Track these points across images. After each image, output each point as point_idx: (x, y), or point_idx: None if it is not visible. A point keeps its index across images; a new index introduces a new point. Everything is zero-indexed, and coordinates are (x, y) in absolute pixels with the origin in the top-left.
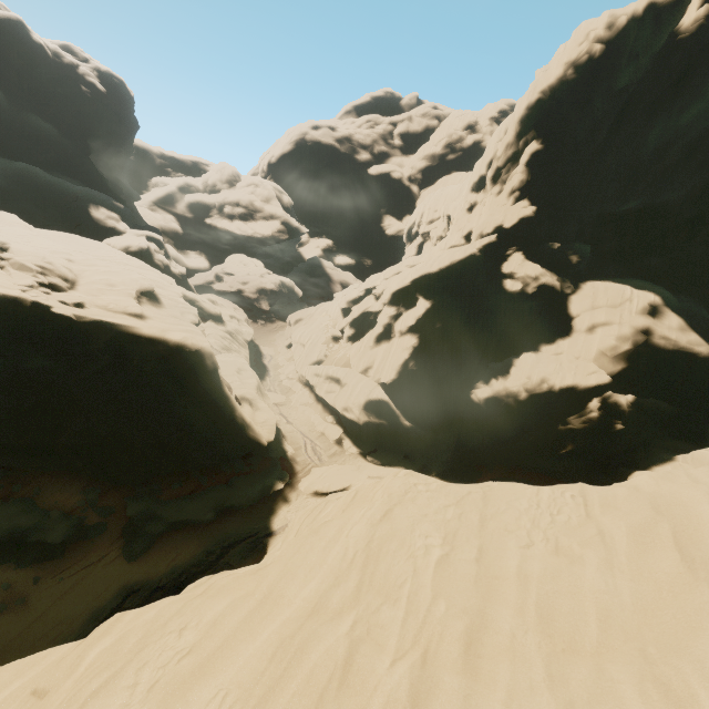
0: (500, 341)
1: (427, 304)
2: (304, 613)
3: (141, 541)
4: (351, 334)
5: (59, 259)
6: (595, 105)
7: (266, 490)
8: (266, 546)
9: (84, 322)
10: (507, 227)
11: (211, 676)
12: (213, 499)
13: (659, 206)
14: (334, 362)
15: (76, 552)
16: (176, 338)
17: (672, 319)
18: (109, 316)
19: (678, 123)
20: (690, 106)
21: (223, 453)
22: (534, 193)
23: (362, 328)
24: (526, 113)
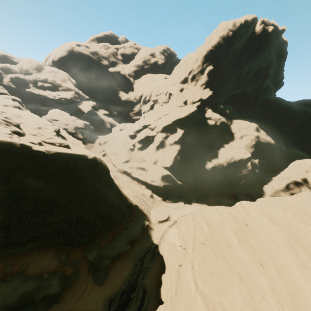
0: (208, 144)
1: (182, 131)
2: (301, 268)
3: (102, 272)
4: (140, 146)
5: (8, 115)
6: (229, 54)
7: (142, 226)
8: (158, 252)
9: (51, 154)
10: (204, 99)
11: (309, 310)
12: (124, 238)
13: (245, 93)
14: (136, 160)
15: (68, 293)
16: (93, 157)
17: (263, 132)
18: (58, 149)
19: (253, 64)
20: (257, 59)
21: (124, 214)
22: (210, 86)
23: (146, 143)
24: (207, 54)
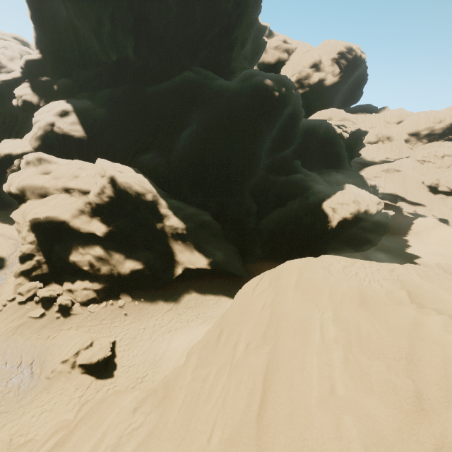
0: (17, 136)
1: None
2: None
3: None
4: None
5: None
6: None
7: None
8: None
9: None
10: (24, 67)
11: None
12: None
13: (123, 58)
14: None
15: None
16: None
17: (71, 118)
18: None
19: (95, 1)
20: None
21: None
22: (44, 46)
23: None
24: None
